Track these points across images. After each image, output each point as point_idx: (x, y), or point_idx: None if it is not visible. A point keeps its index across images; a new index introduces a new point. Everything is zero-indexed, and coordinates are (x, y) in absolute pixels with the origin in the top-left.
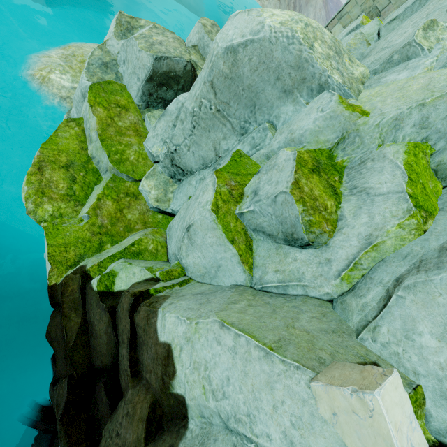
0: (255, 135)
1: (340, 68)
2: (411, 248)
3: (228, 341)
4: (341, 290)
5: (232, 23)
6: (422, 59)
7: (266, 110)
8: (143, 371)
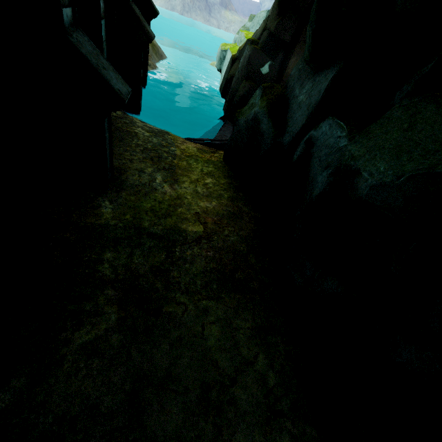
0: None
1: None
2: None
3: None
4: None
5: None
6: None
7: None
8: None
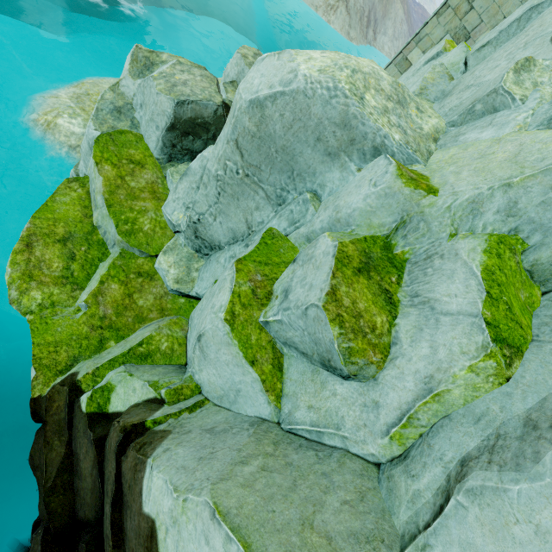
0: (294, 207)
1: (402, 123)
2: (487, 406)
3: (218, 543)
4: (391, 453)
5: (259, 69)
6: (512, 112)
7: (307, 177)
8: (126, 544)
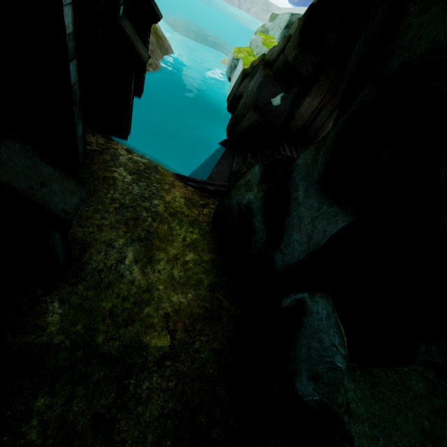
0: None
1: None
2: None
3: None
4: None
5: None
6: None
7: None
8: None
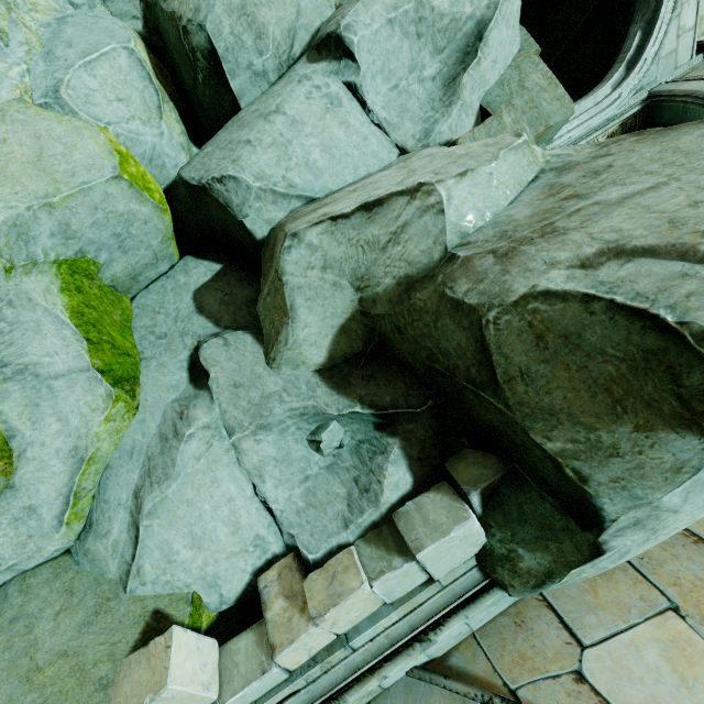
0: None
1: None
2: (134, 439)
3: None
4: (76, 533)
5: None
6: None
7: None
8: None
